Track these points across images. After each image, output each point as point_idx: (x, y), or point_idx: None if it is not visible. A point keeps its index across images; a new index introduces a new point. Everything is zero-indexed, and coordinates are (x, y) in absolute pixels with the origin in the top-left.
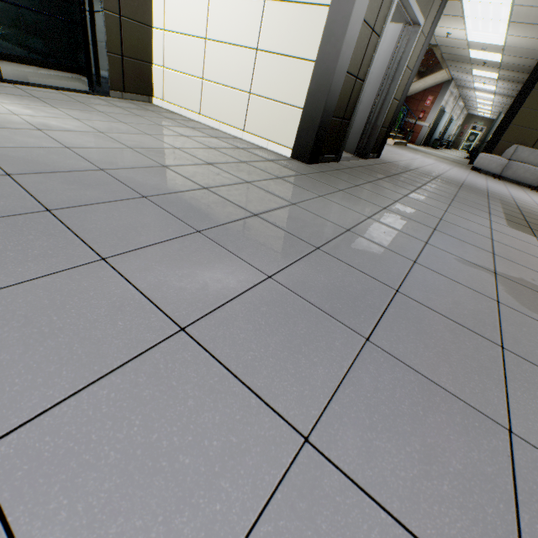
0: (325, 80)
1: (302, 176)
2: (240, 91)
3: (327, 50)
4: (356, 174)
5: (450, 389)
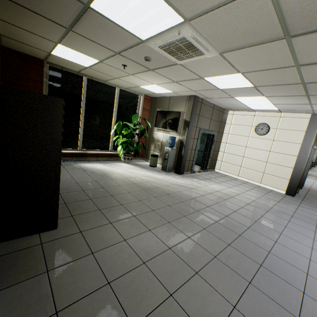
0: (298, 173)
1: (301, 203)
2: (259, 172)
3: (297, 166)
4: (311, 199)
5: None
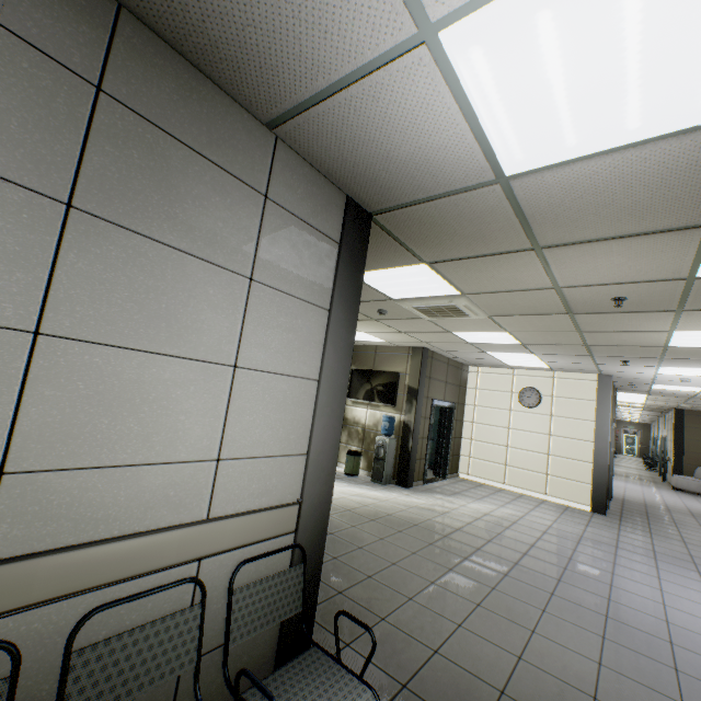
0: (602, 472)
1: (620, 525)
2: (539, 473)
3: (598, 459)
4: (632, 517)
5: None
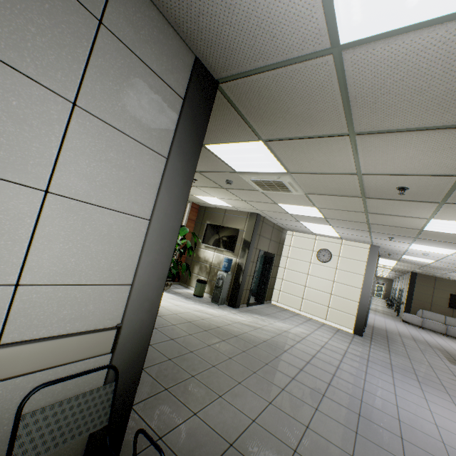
0: (364, 308)
1: (371, 344)
2: (323, 305)
3: (363, 300)
4: (378, 339)
5: None
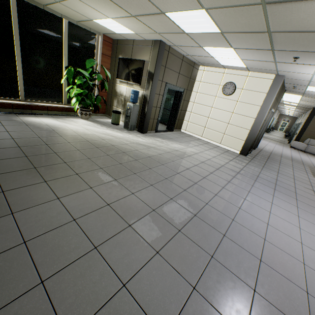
0: (253, 135)
1: (250, 162)
2: (220, 133)
3: (254, 128)
4: (259, 158)
5: (311, 206)
